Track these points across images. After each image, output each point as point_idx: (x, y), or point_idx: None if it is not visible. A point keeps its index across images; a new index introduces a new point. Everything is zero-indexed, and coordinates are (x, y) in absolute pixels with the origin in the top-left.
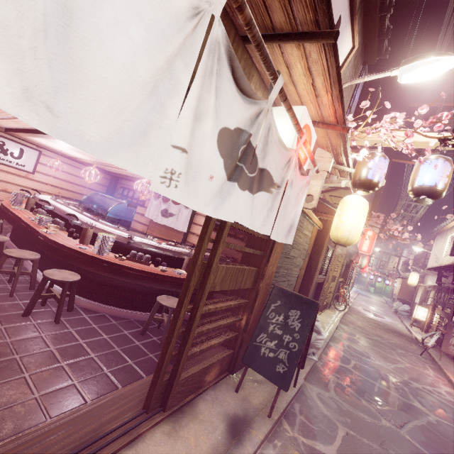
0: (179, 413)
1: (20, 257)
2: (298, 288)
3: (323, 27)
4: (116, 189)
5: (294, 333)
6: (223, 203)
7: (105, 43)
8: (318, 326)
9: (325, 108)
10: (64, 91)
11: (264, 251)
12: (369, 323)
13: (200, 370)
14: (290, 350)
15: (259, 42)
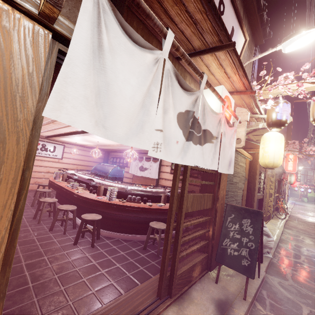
0: (180, 299)
1: (67, 209)
2: (244, 204)
3: (224, 42)
4: (109, 159)
5: (249, 235)
6: (185, 155)
7: (122, 91)
8: (266, 231)
9: (236, 83)
10: (108, 117)
11: (214, 181)
12: (309, 225)
13: (188, 268)
14: (249, 248)
15: (190, 61)
